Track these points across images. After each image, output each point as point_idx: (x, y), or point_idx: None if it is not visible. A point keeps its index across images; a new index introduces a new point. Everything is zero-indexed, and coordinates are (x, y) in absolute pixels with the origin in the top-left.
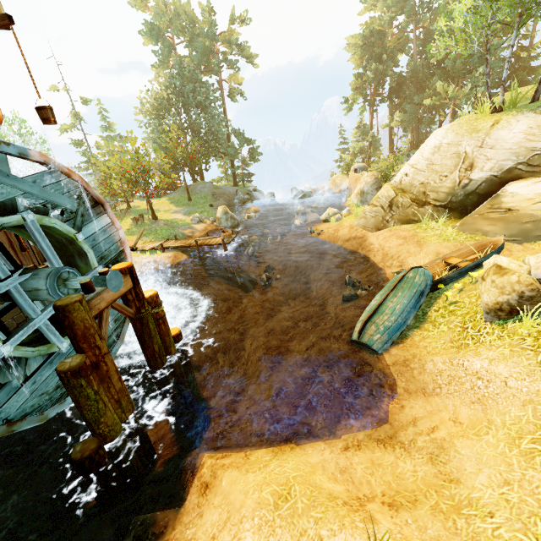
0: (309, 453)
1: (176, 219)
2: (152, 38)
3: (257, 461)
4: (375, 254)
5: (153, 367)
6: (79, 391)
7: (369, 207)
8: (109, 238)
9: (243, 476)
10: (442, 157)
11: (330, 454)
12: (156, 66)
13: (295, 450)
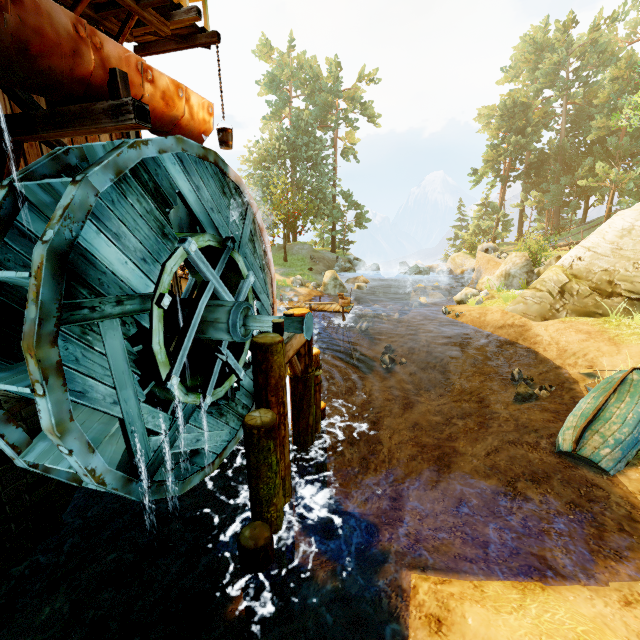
0: (571, 600)
1: None
2: (270, 88)
3: (502, 598)
4: (546, 347)
5: (301, 444)
6: (264, 456)
7: (531, 291)
8: (264, 281)
9: (497, 616)
10: (635, 242)
11: (606, 607)
12: (267, 117)
13: (549, 592)
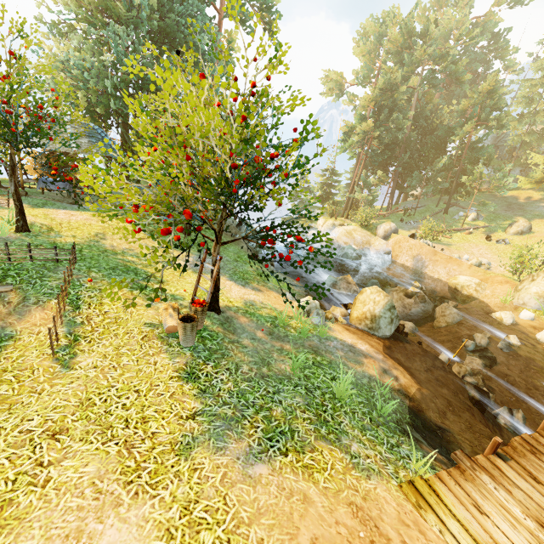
0: None
1: (257, 305)
2: None
3: None
4: None
5: None
6: None
7: None
8: None
9: None
10: None
11: None
12: None
13: None
